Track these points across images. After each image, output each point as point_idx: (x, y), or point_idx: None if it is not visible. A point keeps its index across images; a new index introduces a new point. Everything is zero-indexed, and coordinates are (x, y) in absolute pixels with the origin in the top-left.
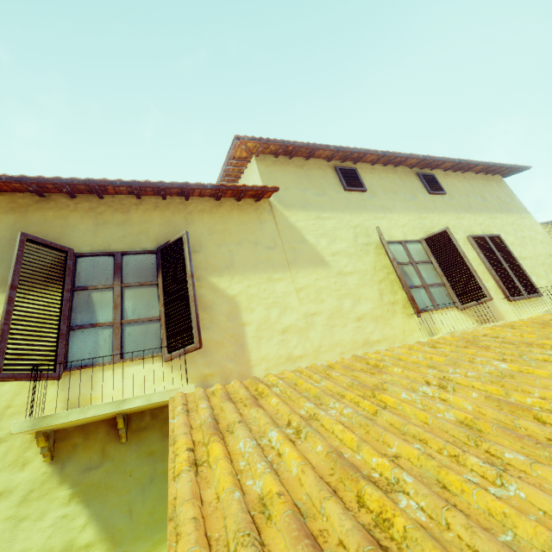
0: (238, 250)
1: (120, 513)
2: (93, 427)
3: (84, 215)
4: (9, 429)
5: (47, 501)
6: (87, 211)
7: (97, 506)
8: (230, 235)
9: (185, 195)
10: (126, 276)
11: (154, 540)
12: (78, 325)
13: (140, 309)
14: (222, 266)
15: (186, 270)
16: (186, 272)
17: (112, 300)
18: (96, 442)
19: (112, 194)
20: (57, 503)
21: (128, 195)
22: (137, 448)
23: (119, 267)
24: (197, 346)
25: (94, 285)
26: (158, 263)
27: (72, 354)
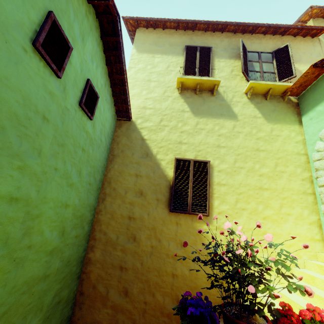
0: (303, 56)
1: (267, 114)
2: (257, 95)
3: (247, 40)
4: (238, 90)
5: (249, 106)
6: (247, 39)
7: (261, 111)
8: (300, 50)
9: (284, 33)
10: (262, 59)
11: (276, 122)
12: (250, 70)
13: (267, 69)
14: (296, 60)
15: (290, 55)
16: (289, 56)
17: (259, 65)
18: (259, 98)
19: (255, 33)
20: (251, 107)
21: (260, 34)
22: (270, 102)
23: (260, 56)
24: (295, 76)
25: (253, 60)
26: (273, 56)
27: (249, 77)
